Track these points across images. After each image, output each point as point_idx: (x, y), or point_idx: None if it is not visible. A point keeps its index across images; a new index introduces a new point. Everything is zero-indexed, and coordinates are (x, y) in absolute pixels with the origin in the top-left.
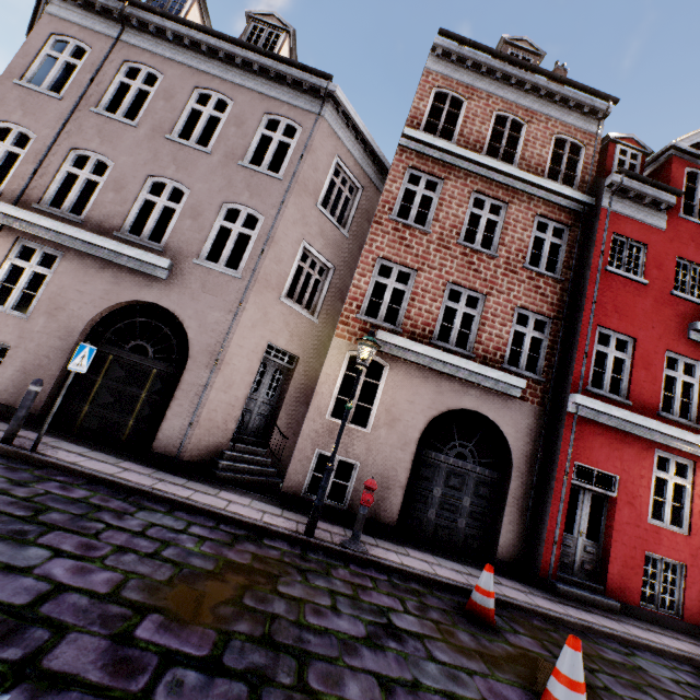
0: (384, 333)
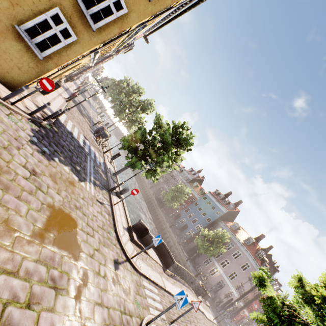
0: (241, 302)
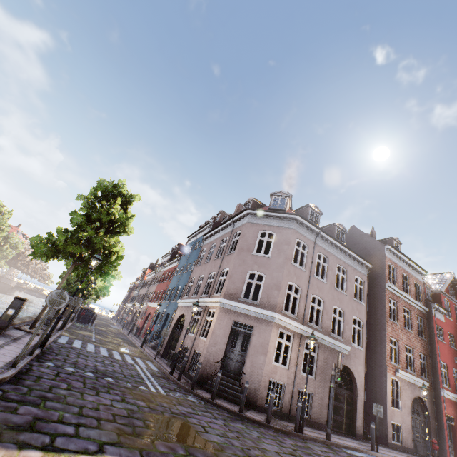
0: (400, 370)
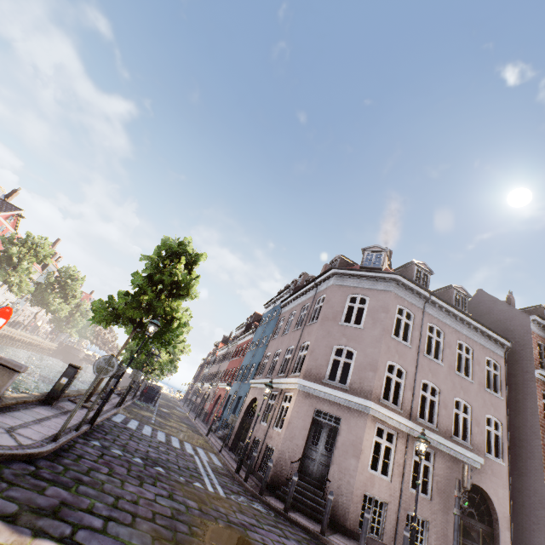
0: None
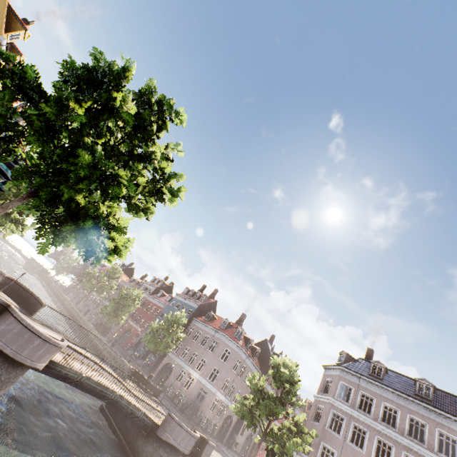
0: None
